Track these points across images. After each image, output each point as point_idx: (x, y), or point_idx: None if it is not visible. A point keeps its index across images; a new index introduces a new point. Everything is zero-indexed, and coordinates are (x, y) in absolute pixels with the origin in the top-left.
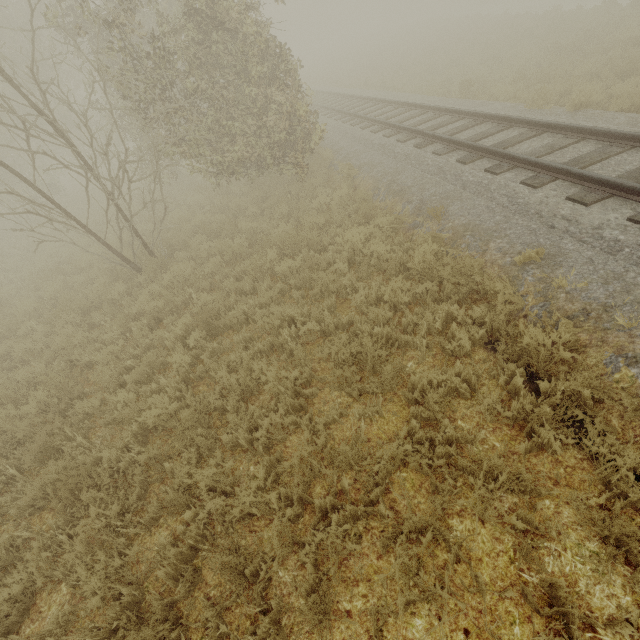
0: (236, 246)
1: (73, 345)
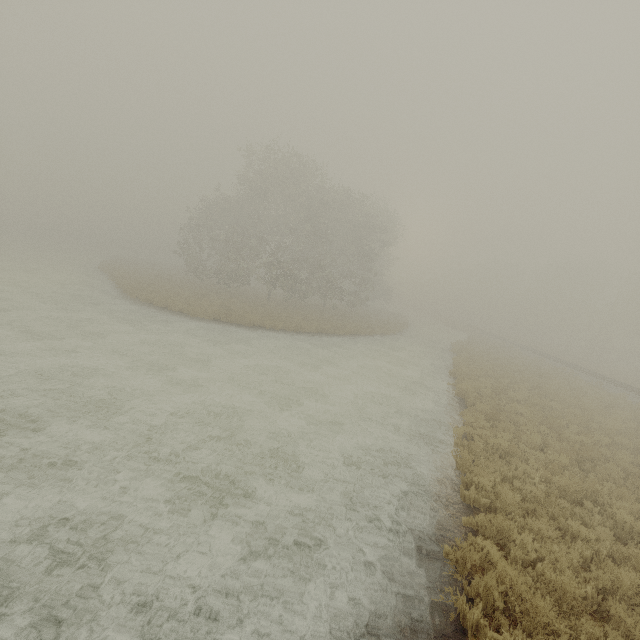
0: None
1: None
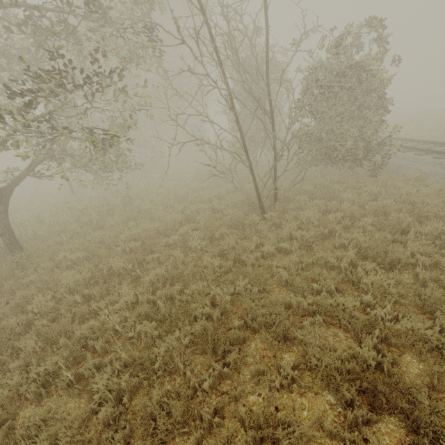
0: (345, 207)
1: (240, 249)
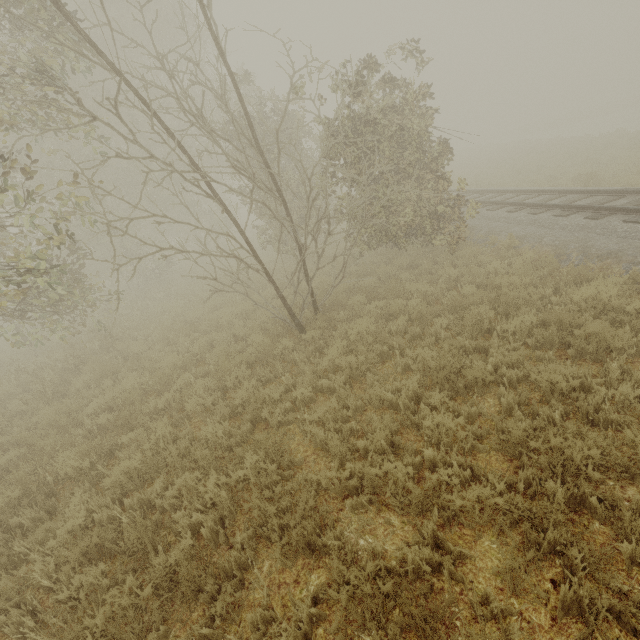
0: (414, 306)
1: (260, 401)
